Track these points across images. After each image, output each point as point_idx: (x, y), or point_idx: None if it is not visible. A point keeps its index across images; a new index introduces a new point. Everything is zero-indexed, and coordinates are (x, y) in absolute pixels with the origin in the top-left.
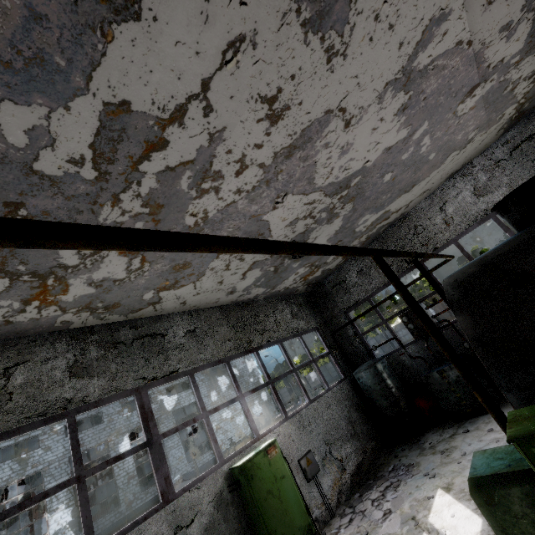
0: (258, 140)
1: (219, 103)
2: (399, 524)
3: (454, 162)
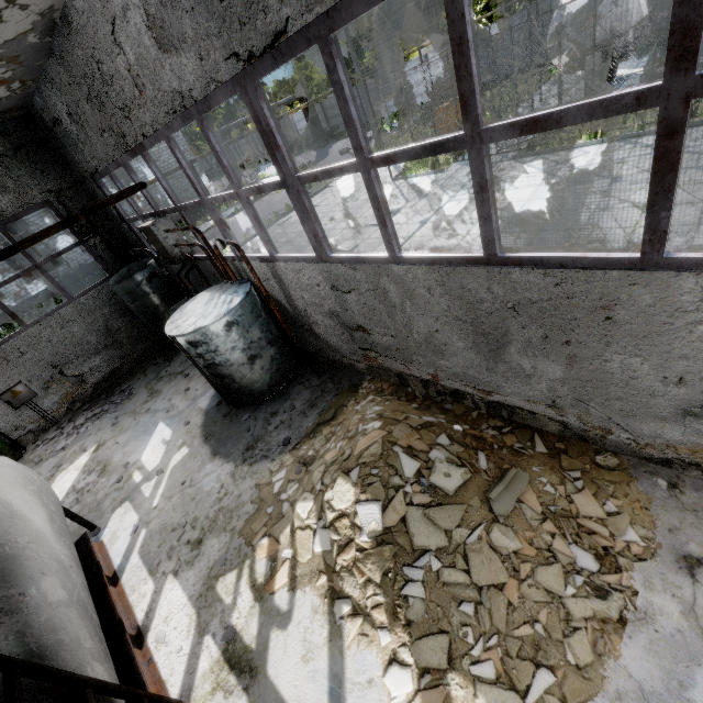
0: None
1: None
2: (51, 467)
3: None
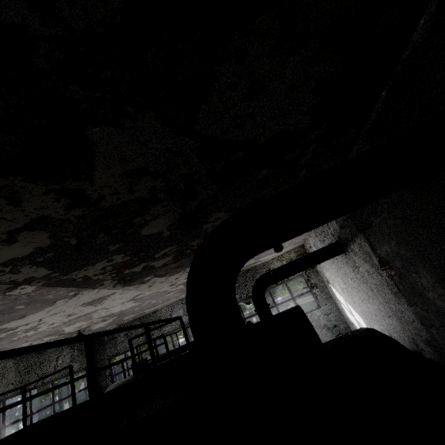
0: (62, 319)
1: (46, 319)
2: None
3: (176, 299)
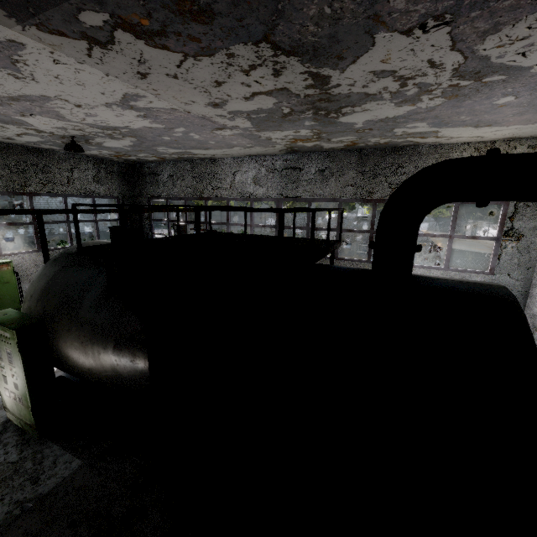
0: None
1: None
2: None
3: (245, 151)
